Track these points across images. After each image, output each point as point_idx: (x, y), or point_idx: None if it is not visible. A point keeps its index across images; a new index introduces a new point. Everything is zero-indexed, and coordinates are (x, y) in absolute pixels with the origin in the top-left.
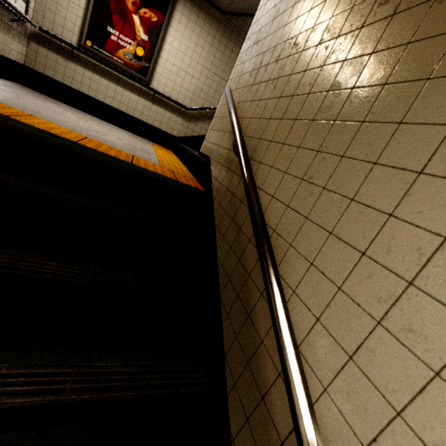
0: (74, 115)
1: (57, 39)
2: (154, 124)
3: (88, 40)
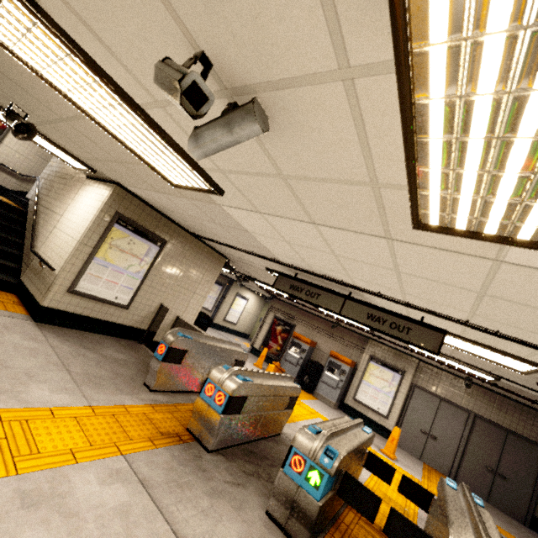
0: None
1: None
2: None
3: None
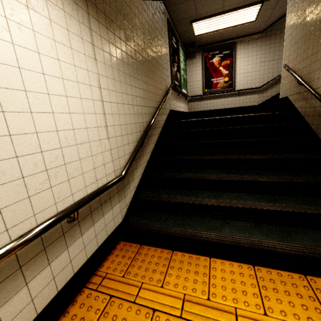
0: None
1: (196, 96)
2: (242, 105)
3: (205, 89)
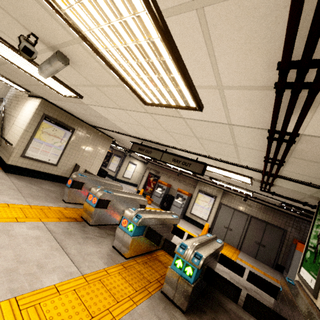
0: None
1: None
2: None
3: None
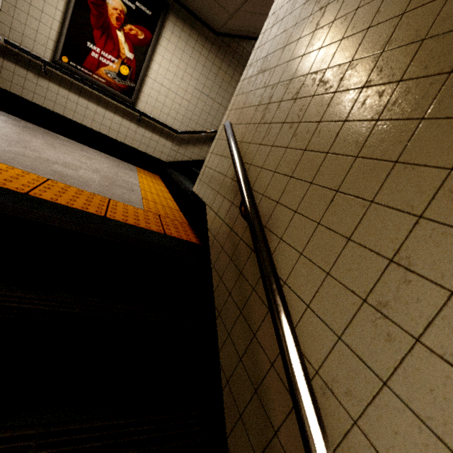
0: (43, 141)
1: (26, 53)
2: (140, 148)
3: (64, 55)
